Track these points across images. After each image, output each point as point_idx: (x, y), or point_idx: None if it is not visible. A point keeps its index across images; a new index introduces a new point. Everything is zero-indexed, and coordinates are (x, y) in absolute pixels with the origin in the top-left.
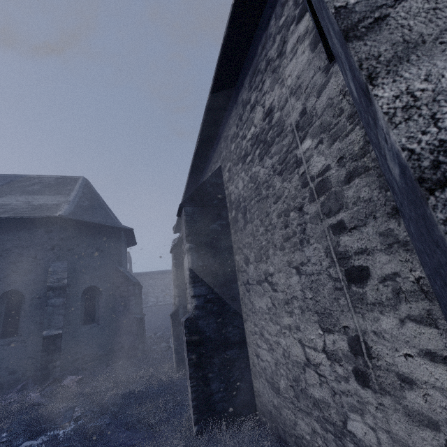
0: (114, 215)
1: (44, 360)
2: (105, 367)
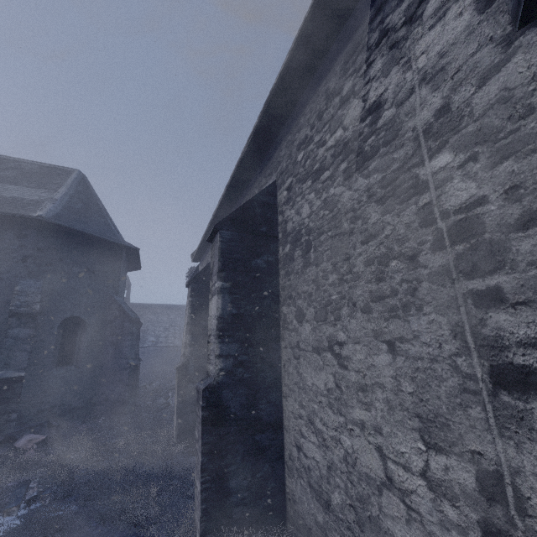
0: (116, 227)
1: None
2: (80, 423)
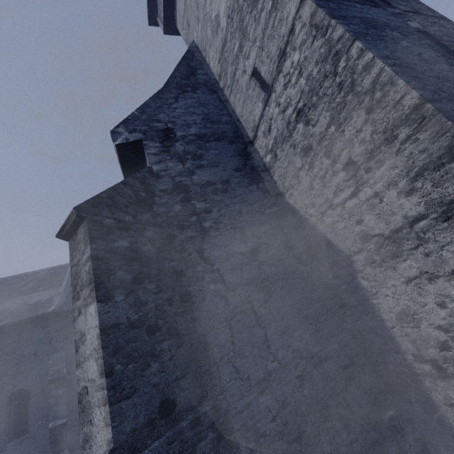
0: None
1: (53, 451)
2: None
